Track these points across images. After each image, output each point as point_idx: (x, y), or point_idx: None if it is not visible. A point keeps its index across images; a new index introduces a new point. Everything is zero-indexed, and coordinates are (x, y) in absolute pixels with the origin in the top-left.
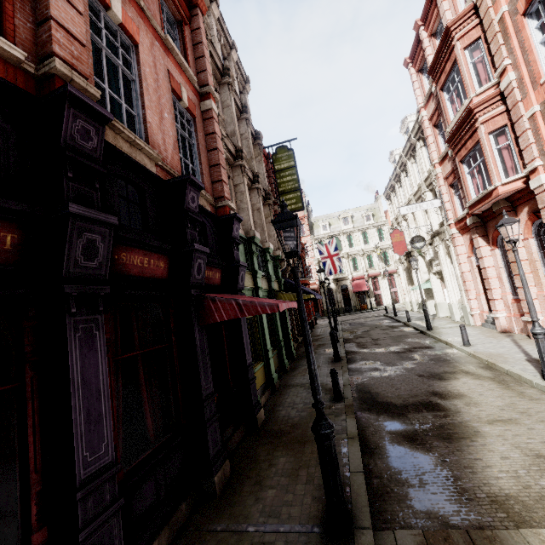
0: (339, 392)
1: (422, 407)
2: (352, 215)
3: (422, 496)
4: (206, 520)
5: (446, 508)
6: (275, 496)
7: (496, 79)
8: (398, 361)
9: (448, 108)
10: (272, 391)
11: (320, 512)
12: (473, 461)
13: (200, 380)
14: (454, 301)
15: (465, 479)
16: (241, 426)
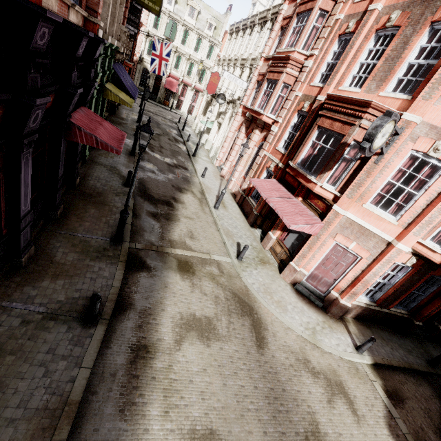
0: (129, 182)
1: (165, 203)
2: (200, 11)
3: (149, 236)
4: (54, 228)
5: (155, 240)
6: (90, 225)
7: (309, 53)
8: (167, 172)
9: (289, 34)
10: (83, 162)
11: (110, 234)
12: (171, 229)
13: (59, 170)
14: (215, 146)
15: (165, 233)
16: (65, 185)
